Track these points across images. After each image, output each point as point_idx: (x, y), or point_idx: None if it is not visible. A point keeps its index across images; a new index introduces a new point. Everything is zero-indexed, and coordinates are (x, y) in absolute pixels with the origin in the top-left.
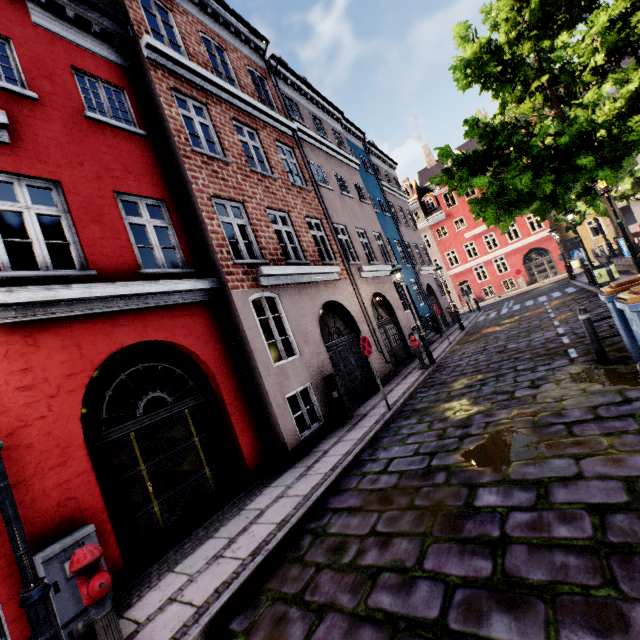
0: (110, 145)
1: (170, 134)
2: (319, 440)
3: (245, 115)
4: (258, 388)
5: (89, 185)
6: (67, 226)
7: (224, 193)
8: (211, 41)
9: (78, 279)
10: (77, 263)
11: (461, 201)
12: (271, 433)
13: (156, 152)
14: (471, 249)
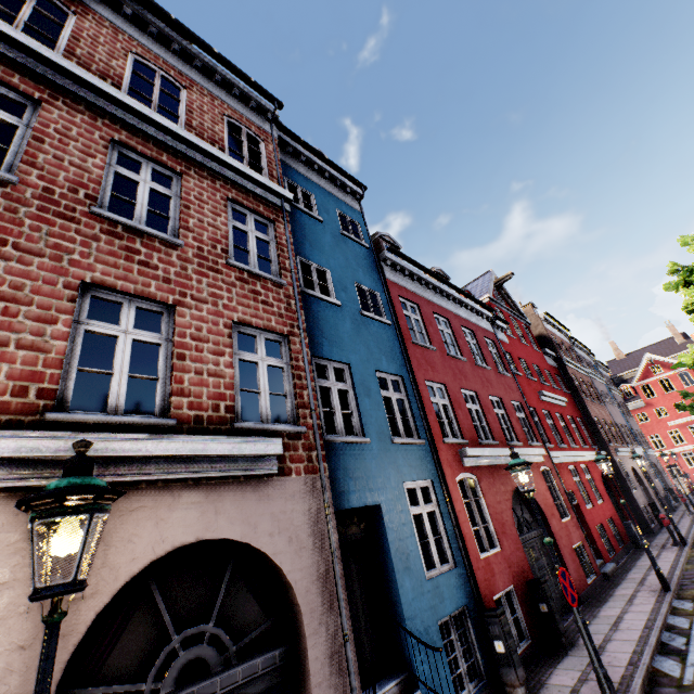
0: (568, 400)
1: (578, 393)
2: (658, 530)
3: (579, 373)
4: (631, 499)
5: (573, 416)
6: (576, 430)
7: (594, 414)
8: (560, 342)
9: (587, 448)
10: (582, 443)
11: (660, 394)
12: (639, 520)
13: (572, 399)
14: (676, 436)
